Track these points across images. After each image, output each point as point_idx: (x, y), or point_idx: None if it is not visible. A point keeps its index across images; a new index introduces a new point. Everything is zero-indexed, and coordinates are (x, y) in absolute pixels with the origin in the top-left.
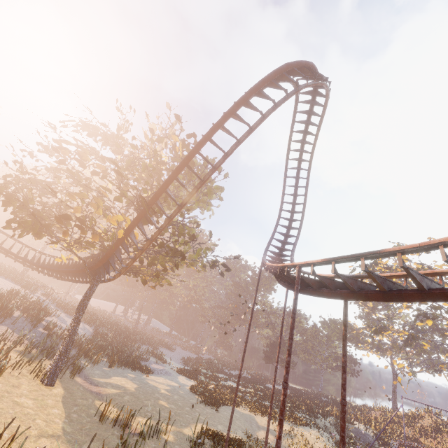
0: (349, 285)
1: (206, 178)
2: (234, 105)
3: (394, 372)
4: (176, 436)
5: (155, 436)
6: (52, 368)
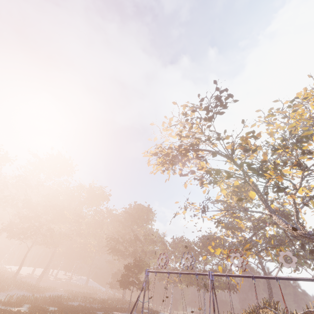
0: None
1: None
2: None
3: None
4: None
5: None
6: None
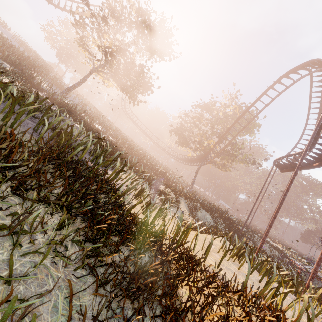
0: (287, 165)
1: (245, 126)
2: (259, 96)
3: None
4: None
5: None
6: (189, 189)
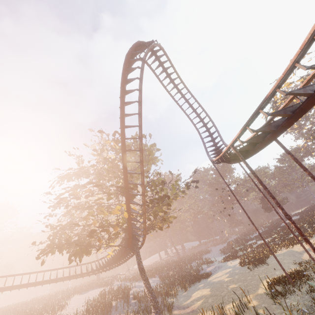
0: (268, 130)
1: (141, 147)
2: (121, 99)
3: None
4: (257, 299)
5: (245, 309)
6: None
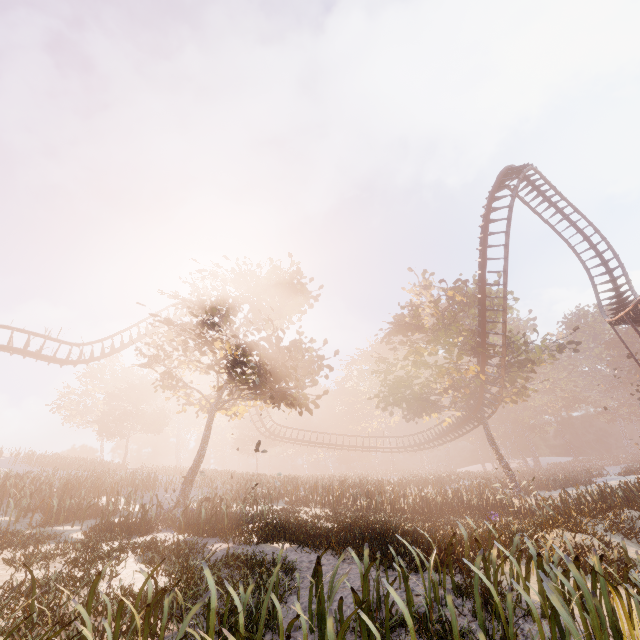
0: None
1: (505, 306)
2: (482, 256)
3: None
4: None
5: None
6: (514, 488)
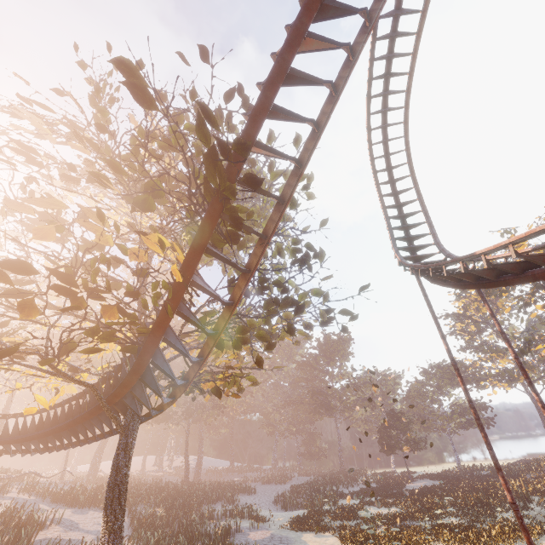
0: None
1: (341, 84)
2: None
3: (535, 401)
4: None
5: None
6: None
